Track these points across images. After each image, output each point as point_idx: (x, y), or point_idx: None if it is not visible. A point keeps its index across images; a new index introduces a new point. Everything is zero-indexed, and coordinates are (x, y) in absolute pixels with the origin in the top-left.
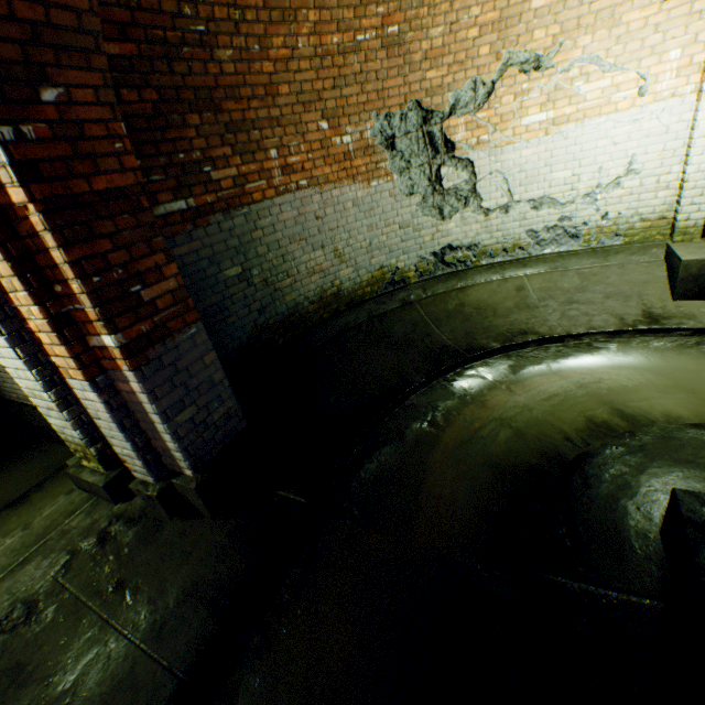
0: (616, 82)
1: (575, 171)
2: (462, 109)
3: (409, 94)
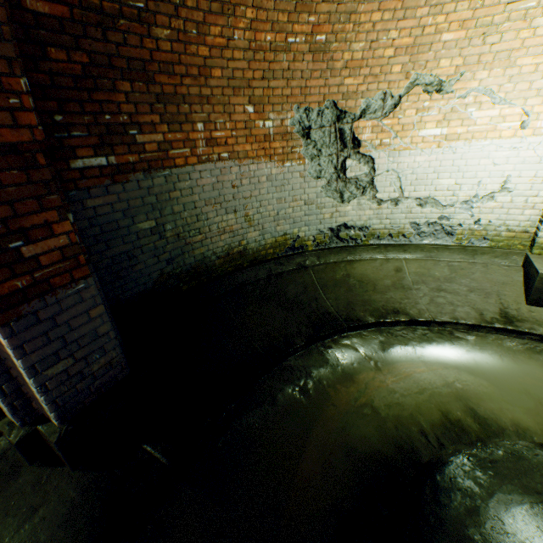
0: (503, 113)
1: (458, 180)
2: (371, 114)
3: (328, 94)
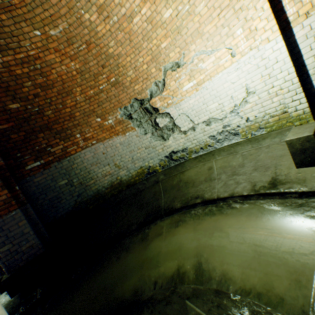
0: (217, 56)
1: (219, 102)
2: (155, 94)
3: (130, 97)
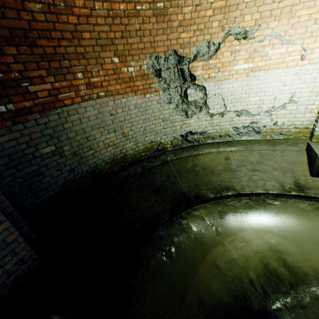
0: (289, 50)
1: (261, 97)
2: (200, 57)
3: (170, 45)
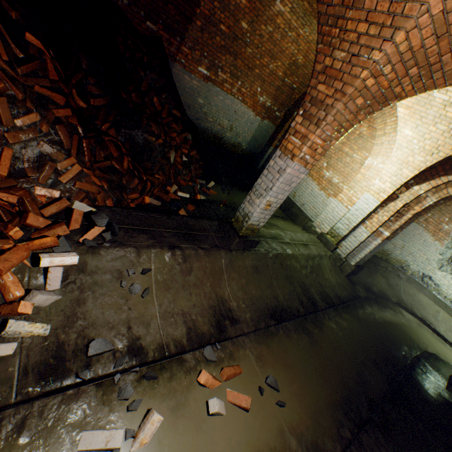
0: None
1: None
2: None
3: None
